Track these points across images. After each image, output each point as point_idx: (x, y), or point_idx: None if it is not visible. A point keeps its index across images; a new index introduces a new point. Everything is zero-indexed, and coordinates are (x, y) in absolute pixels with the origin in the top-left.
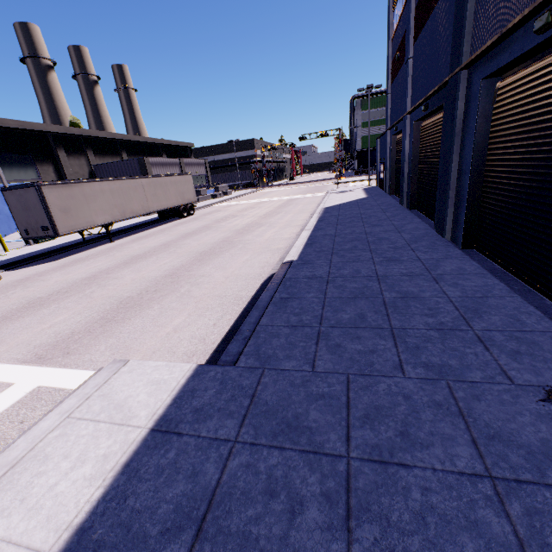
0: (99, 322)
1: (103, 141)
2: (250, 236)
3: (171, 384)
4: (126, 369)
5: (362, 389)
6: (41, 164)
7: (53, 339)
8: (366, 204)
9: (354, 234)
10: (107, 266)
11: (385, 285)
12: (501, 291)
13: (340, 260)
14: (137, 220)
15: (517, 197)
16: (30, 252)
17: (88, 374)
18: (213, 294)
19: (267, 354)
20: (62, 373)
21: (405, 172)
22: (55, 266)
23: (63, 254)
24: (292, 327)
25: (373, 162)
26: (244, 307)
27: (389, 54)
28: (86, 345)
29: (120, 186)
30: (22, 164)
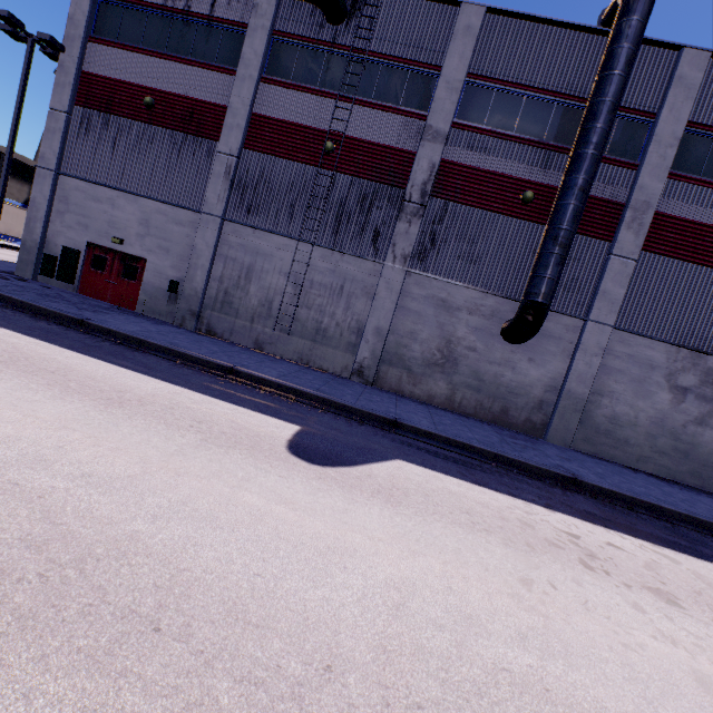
0: None
1: None
2: None
3: None
4: None
5: None
6: None
7: None
8: None
9: None
10: None
11: None
12: None
13: None
14: None
15: None
16: None
17: None
18: None
19: None
20: None
21: None
22: None
23: None
24: None
25: None
26: None
27: None
28: None
29: (18, 213)
30: None
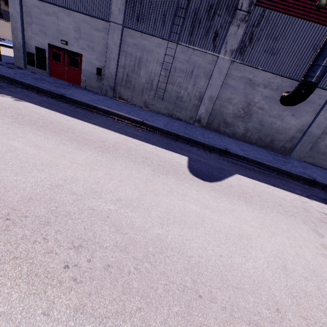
0: None
1: None
2: None
3: None
4: None
5: None
6: None
7: None
8: None
9: None
10: None
11: None
12: None
13: None
14: None
15: None
16: None
17: None
18: None
19: None
20: None
21: None
22: None
23: None
24: None
25: None
26: None
27: None
28: None
29: None
30: None
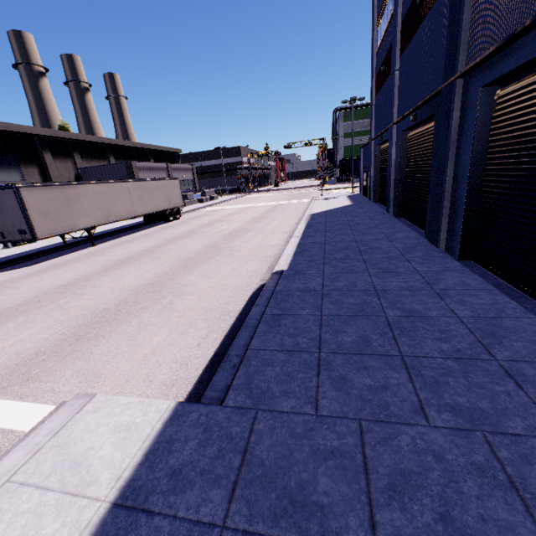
0: (69, 339)
1: (91, 144)
2: (237, 242)
3: (143, 430)
4: (90, 407)
5: (380, 443)
6: (26, 166)
7: (13, 361)
8: (353, 211)
9: (345, 242)
10: (86, 273)
11: (385, 301)
12: (515, 310)
13: (333, 270)
14: (122, 223)
15: (523, 208)
16: (7, 255)
17: (46, 410)
18: (198, 307)
19: (261, 389)
20: (15, 408)
21: (392, 181)
22: (31, 272)
23: (41, 259)
24: (288, 352)
25: (354, 171)
26: (232, 324)
27: (373, 68)
28: (50, 369)
29: (104, 189)
30: (6, 165)
